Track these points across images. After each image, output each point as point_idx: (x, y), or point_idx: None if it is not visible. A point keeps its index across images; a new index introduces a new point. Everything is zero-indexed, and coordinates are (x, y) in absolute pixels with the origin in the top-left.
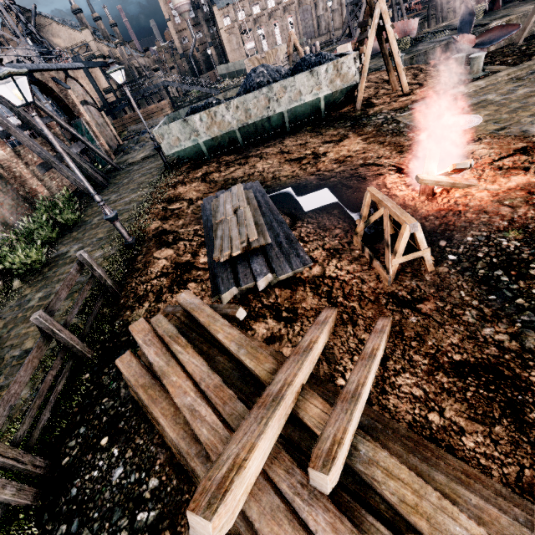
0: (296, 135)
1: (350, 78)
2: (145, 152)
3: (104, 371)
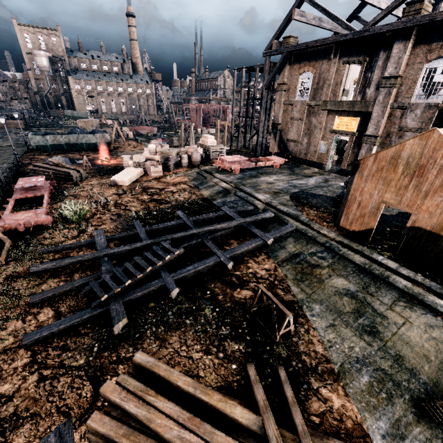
0: (87, 151)
1: (108, 140)
2: (9, 143)
3: (20, 175)
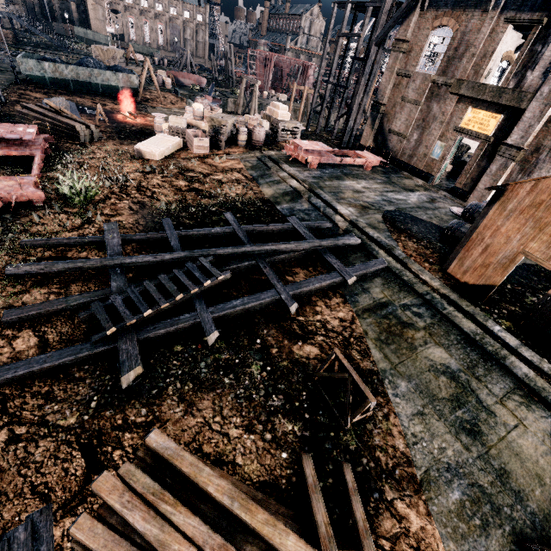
0: (104, 97)
1: (135, 85)
2: None
3: (2, 118)
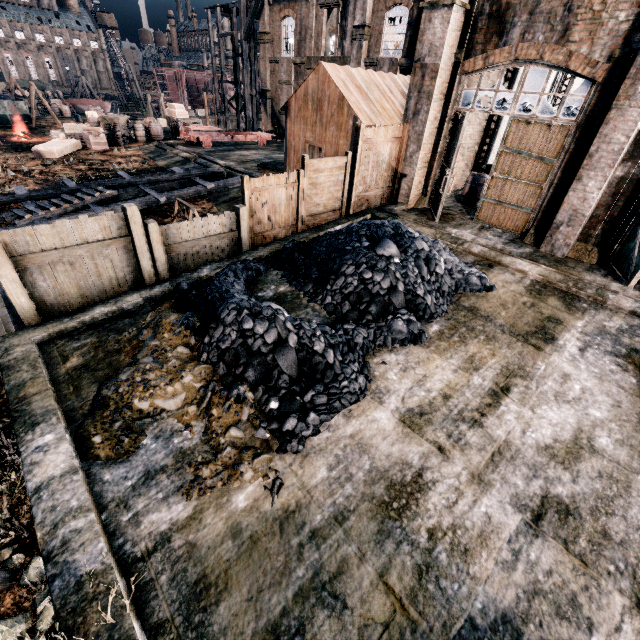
0: None
1: (25, 112)
2: None
3: None
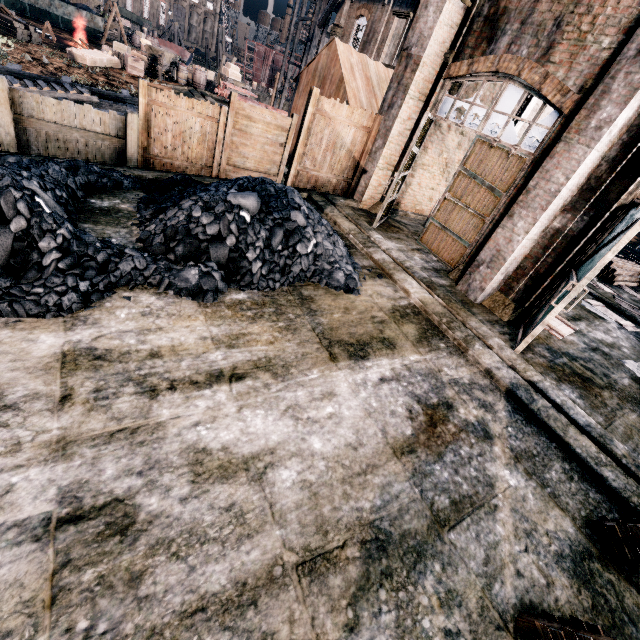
0: (63, 30)
1: (99, 28)
2: None
3: None
